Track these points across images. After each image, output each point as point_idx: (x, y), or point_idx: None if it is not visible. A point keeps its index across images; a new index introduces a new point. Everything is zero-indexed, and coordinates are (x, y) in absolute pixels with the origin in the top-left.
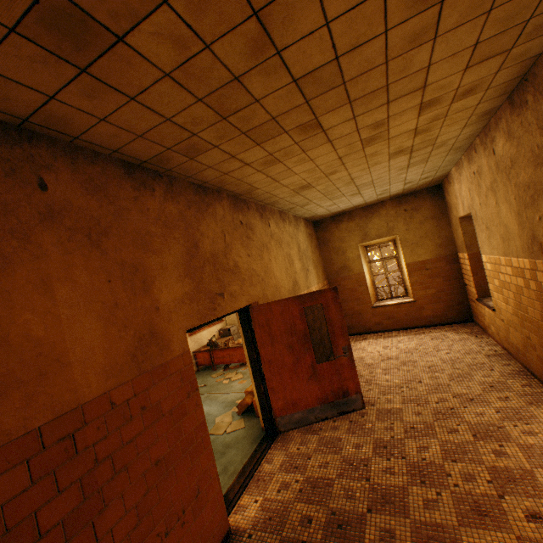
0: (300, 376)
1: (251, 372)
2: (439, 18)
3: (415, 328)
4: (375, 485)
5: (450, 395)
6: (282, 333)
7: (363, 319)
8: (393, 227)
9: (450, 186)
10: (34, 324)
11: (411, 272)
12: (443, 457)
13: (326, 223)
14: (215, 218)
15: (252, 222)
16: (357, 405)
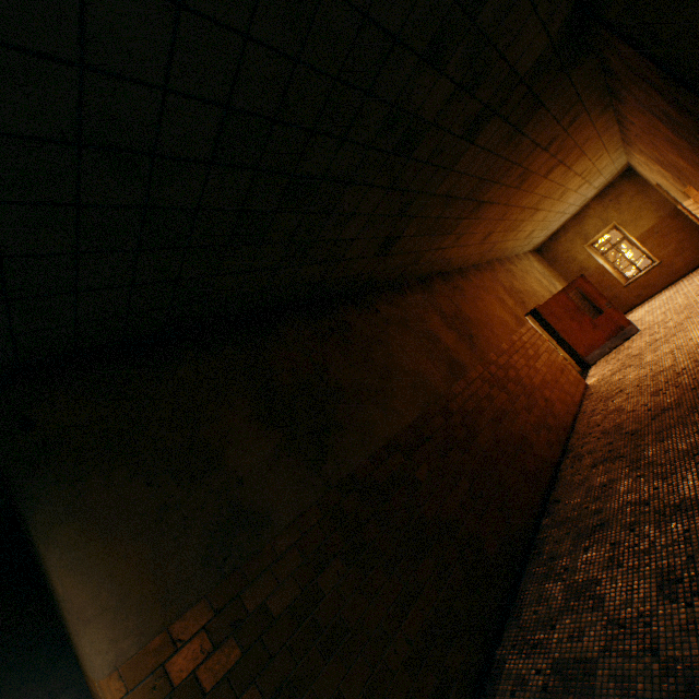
0: (586, 331)
1: (554, 344)
2: (571, 170)
3: (674, 283)
4: (651, 341)
5: (695, 297)
6: (562, 313)
7: (621, 300)
8: (606, 219)
9: (634, 169)
10: (496, 313)
11: (643, 242)
12: (685, 316)
13: (546, 246)
14: (499, 273)
15: (509, 268)
16: (633, 332)
